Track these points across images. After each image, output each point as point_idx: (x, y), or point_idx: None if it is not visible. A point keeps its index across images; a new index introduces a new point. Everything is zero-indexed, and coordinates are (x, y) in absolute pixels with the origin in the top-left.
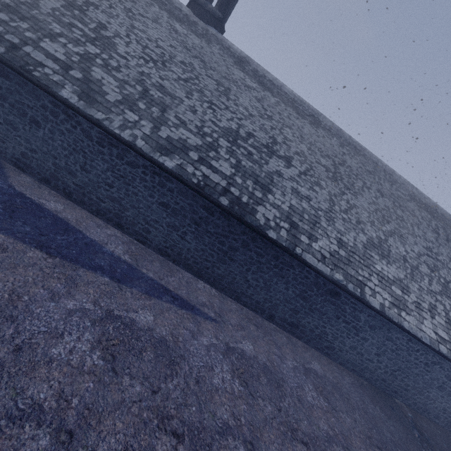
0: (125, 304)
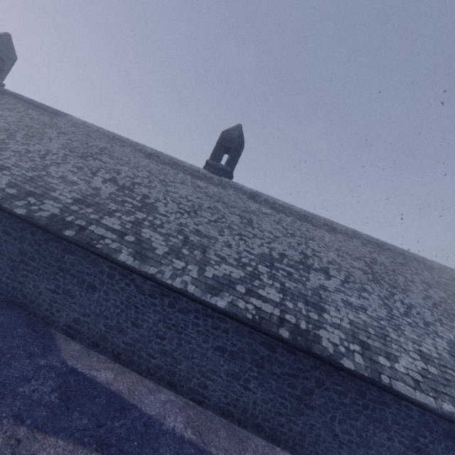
0: None
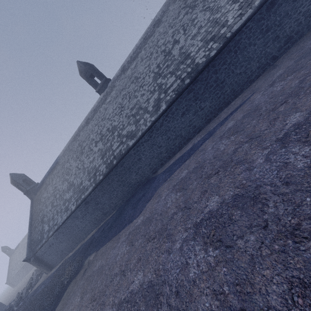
0: (220, 132)
